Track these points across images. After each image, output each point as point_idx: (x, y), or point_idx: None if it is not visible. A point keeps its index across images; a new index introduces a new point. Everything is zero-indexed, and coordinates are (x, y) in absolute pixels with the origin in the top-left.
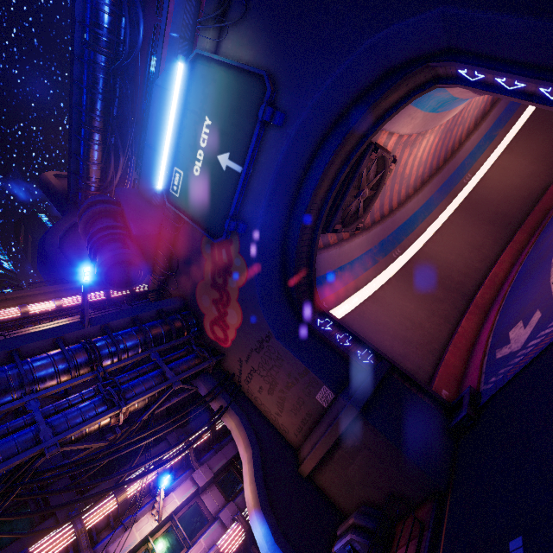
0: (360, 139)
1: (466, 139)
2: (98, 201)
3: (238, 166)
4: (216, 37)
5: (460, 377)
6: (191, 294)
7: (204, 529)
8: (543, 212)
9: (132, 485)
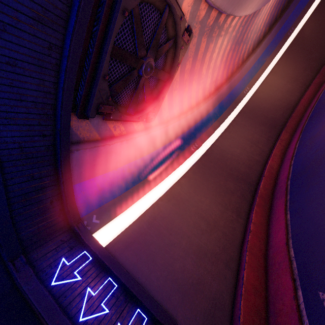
0: None
1: (246, 59)
2: None
3: None
4: None
5: (265, 311)
6: None
7: None
8: (298, 118)
9: None
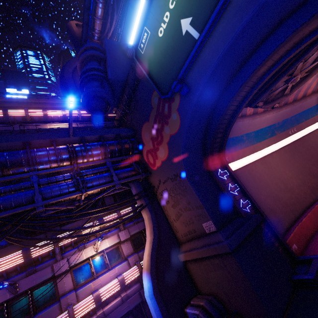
0: None
1: None
2: (91, 47)
3: (196, 32)
4: None
5: (310, 237)
6: (139, 128)
7: (119, 262)
8: None
9: (86, 230)
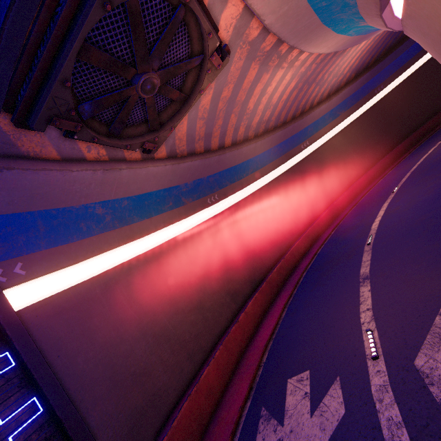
0: None
1: (317, 105)
2: None
3: None
4: None
5: (210, 416)
6: None
7: None
8: (349, 199)
9: None
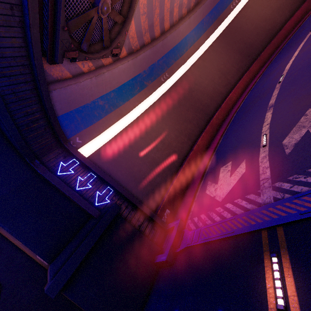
0: None
1: None
2: None
3: None
4: None
5: (184, 191)
6: None
7: None
8: (275, 47)
9: None
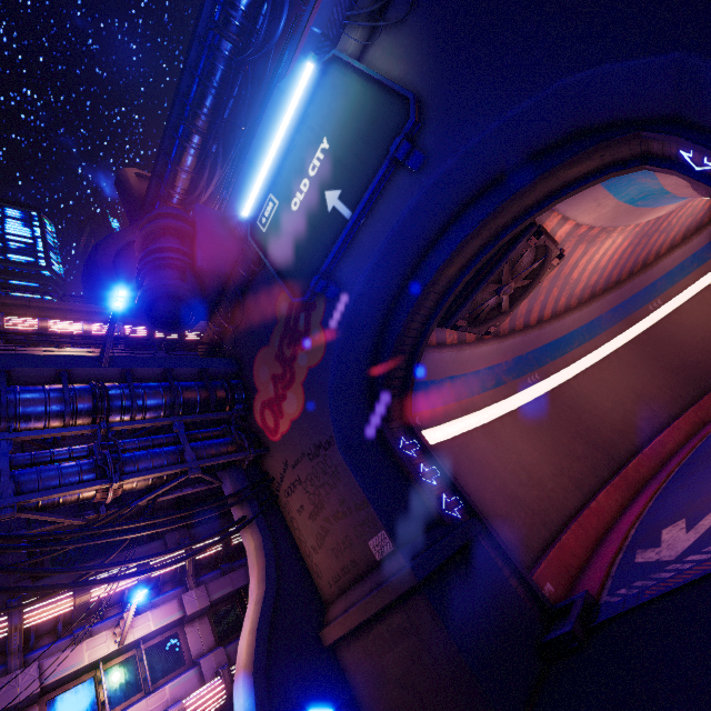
0: (520, 215)
1: (666, 253)
2: (169, 215)
3: (347, 210)
4: (364, 40)
5: (577, 571)
6: (249, 360)
7: (175, 673)
8: None
9: (101, 586)
